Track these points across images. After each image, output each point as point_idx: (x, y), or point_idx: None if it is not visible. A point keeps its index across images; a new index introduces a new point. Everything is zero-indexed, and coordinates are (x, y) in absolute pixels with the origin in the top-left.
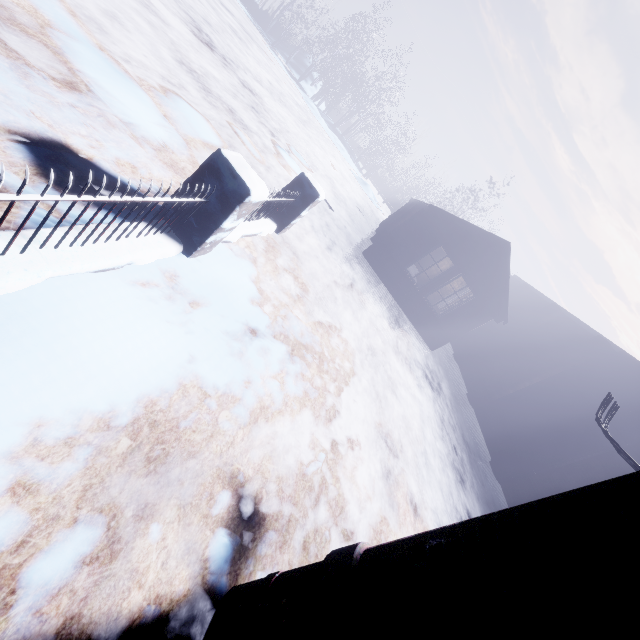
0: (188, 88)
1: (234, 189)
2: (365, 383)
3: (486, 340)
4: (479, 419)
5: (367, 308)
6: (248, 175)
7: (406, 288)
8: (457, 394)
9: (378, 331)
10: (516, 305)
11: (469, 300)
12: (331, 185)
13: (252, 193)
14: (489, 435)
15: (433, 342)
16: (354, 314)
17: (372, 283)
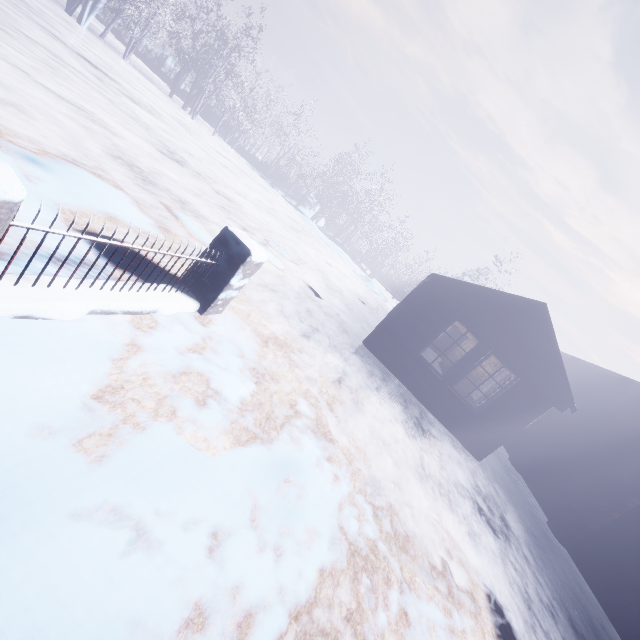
0: (114, 174)
1: None
2: (353, 571)
3: (548, 435)
4: (581, 568)
5: (367, 411)
6: None
7: (424, 378)
8: (534, 527)
9: (387, 445)
10: (572, 385)
11: (512, 384)
12: (323, 278)
13: None
14: (609, 602)
15: (477, 448)
16: (340, 423)
17: (377, 376)
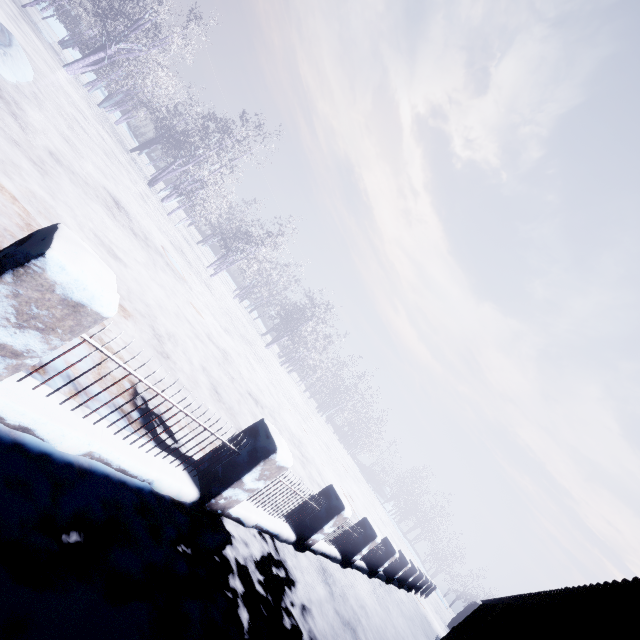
0: None
1: (431, 583)
2: None
3: None
4: None
5: None
6: (432, 581)
7: None
8: None
9: None
10: None
11: None
12: None
13: (433, 585)
14: None
15: None
16: None
17: None
